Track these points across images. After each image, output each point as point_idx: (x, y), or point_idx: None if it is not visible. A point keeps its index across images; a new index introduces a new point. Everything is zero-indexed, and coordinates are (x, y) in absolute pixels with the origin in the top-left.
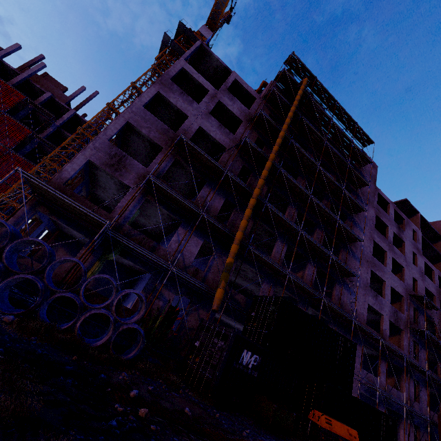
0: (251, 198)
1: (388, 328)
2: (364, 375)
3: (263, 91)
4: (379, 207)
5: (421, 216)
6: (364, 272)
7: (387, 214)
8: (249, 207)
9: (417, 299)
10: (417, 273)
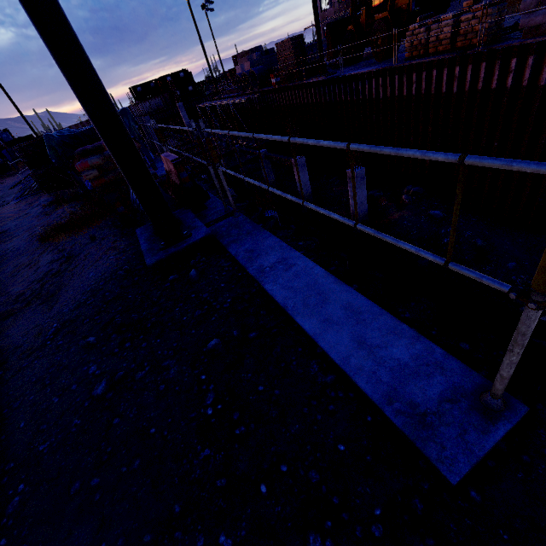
0: None
1: None
2: None
3: None
4: None
5: None
6: None
7: None
8: None
9: None
10: None
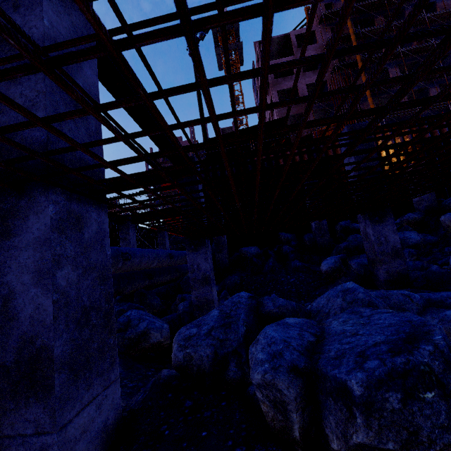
0: (366, 92)
1: None
2: None
3: None
4: None
5: None
6: None
7: None
8: (368, 97)
9: None
10: None
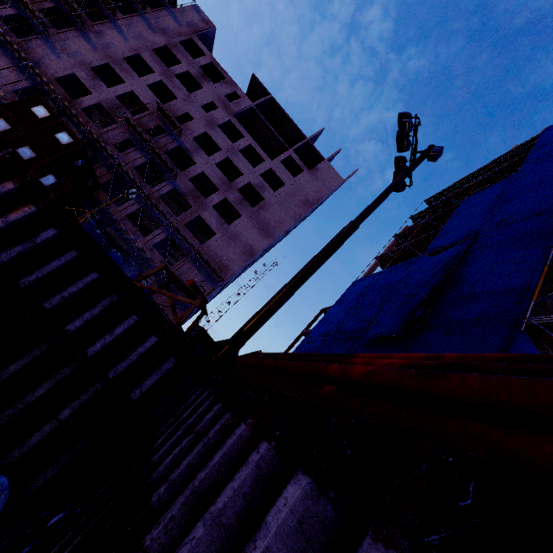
0: None
1: (91, 104)
2: (10, 96)
3: None
4: (180, 45)
5: (274, 100)
6: (93, 57)
7: (191, 57)
8: None
9: (164, 116)
10: (202, 117)
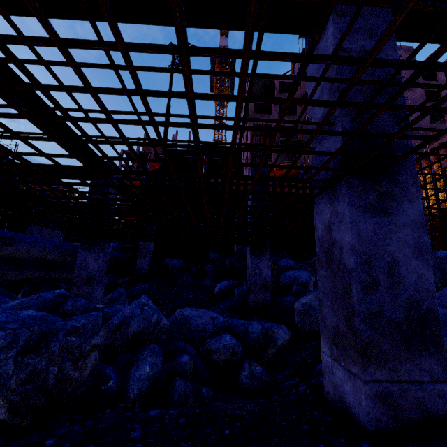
0: None
1: None
2: None
3: (296, 71)
4: (425, 81)
5: None
6: None
7: (437, 82)
8: None
9: None
10: None
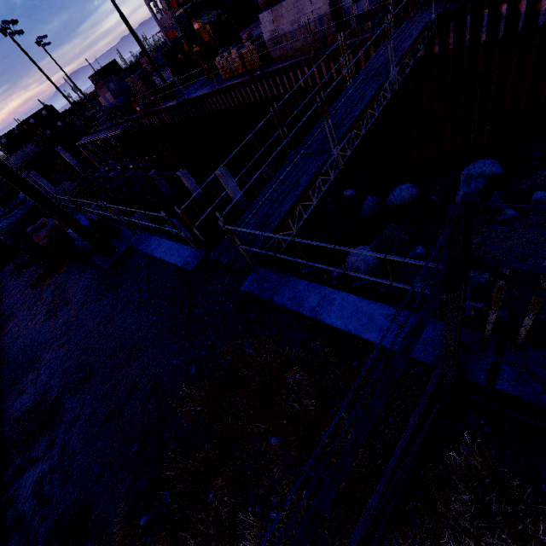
0: None
1: None
2: None
3: None
4: None
5: None
6: None
7: None
8: None
9: None
10: None
